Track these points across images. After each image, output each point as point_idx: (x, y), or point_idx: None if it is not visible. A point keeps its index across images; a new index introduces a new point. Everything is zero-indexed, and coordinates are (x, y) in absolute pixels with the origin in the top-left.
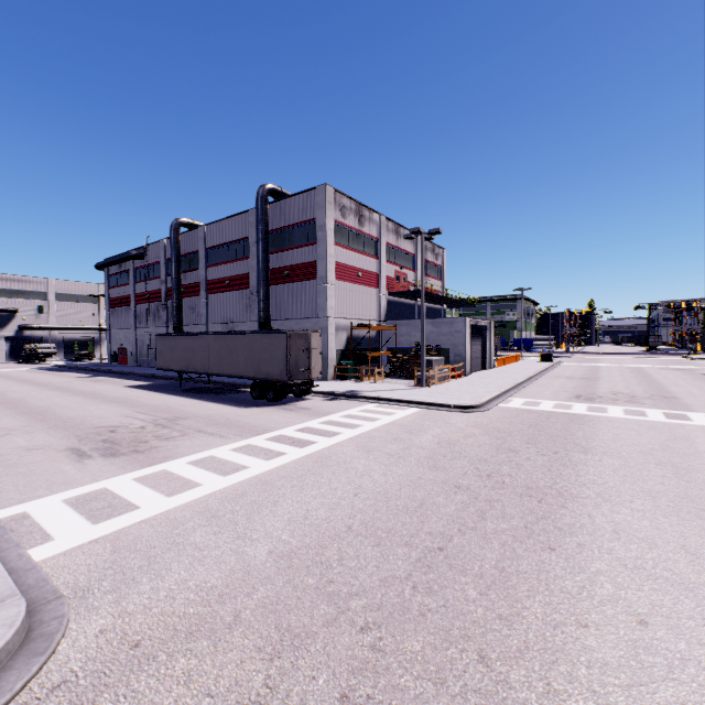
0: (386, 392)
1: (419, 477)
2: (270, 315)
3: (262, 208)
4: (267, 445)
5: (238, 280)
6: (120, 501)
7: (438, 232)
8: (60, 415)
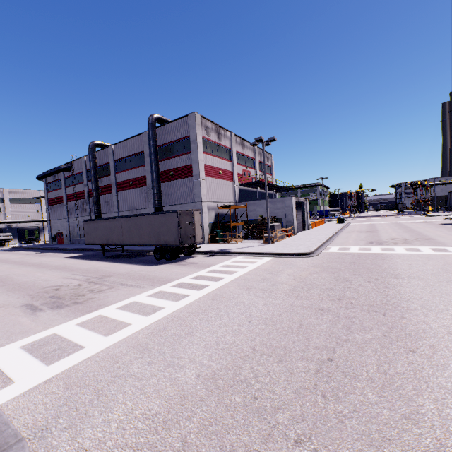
0: (246, 248)
1: (290, 304)
2: (162, 203)
3: (152, 130)
4: (173, 290)
5: (138, 180)
6: (68, 343)
7: (274, 140)
8: (16, 281)
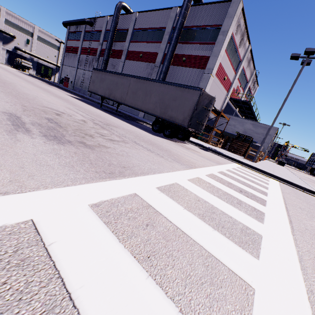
0: (236, 157)
1: None
2: None
3: (187, 5)
4: (220, 187)
5: (148, 55)
6: None
7: None
8: (17, 89)
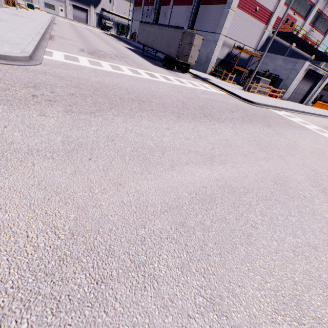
0: (221, 84)
1: (175, 96)
2: (194, 25)
3: None
4: (141, 72)
5: None
6: (77, 60)
7: None
8: (90, 43)
